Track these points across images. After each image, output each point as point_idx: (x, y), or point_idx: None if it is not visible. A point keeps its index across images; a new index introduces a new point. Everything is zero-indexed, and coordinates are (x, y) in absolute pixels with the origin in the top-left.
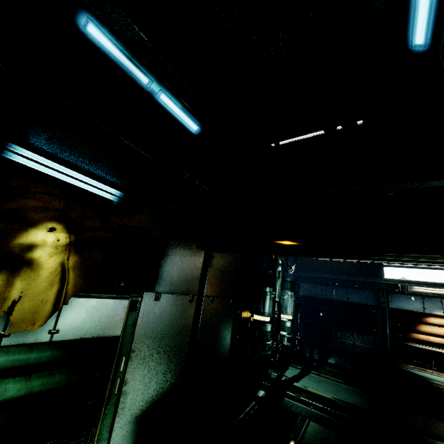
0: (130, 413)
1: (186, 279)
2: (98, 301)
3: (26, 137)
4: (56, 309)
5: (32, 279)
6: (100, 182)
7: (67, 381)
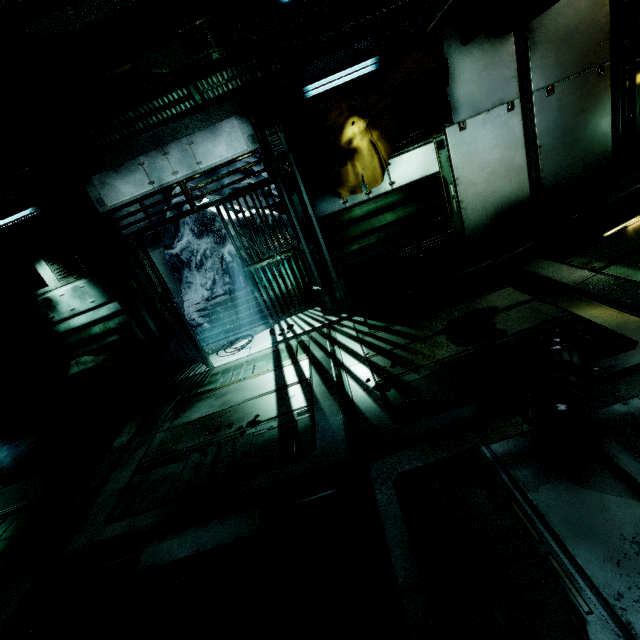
0: (476, 221)
1: (494, 89)
2: (408, 154)
3: (306, 78)
4: (384, 170)
5: (362, 159)
6: (357, 65)
7: (417, 209)
